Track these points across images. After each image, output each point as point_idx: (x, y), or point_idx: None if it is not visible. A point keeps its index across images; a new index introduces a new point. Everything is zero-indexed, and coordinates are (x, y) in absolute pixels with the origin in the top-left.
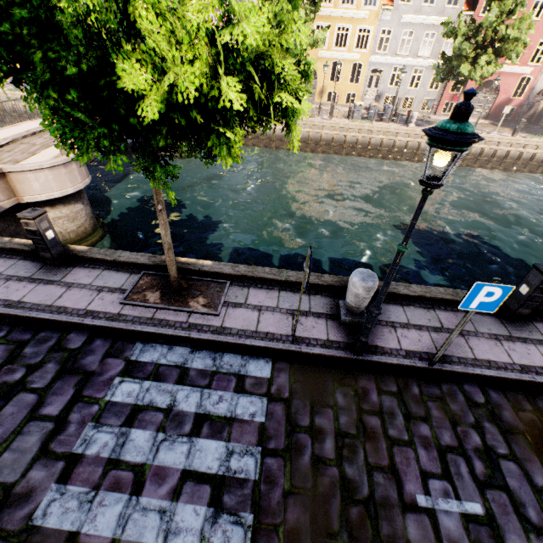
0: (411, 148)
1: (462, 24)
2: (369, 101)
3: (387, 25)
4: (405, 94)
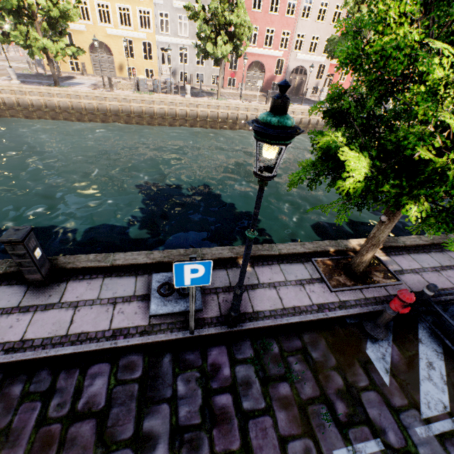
0: (192, 116)
1: (200, 8)
2: (167, 76)
3: (163, 9)
4: (196, 71)
